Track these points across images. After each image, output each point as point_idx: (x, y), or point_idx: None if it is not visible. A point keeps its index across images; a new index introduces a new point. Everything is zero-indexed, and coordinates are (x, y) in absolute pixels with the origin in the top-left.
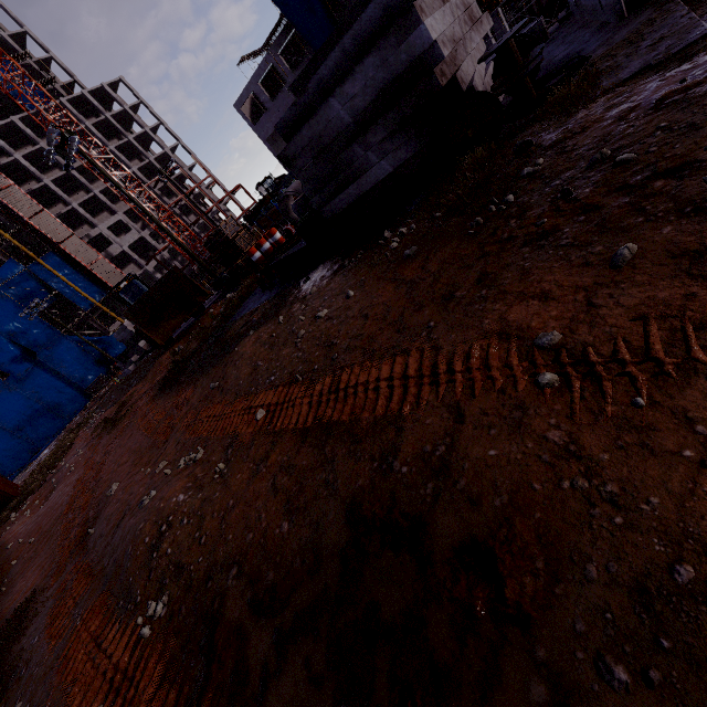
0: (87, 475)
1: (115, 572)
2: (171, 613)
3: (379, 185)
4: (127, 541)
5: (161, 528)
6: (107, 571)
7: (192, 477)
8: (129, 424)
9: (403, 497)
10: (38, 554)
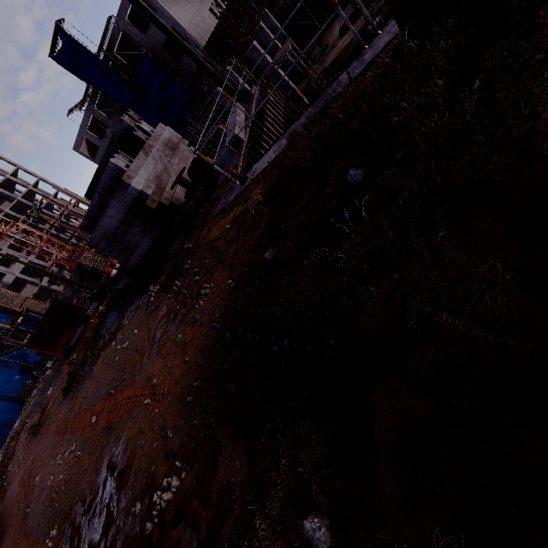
0: (26, 474)
1: (38, 526)
2: (59, 532)
3: (150, 248)
4: (40, 508)
5: (53, 496)
6: (35, 527)
7: (67, 463)
8: (47, 428)
9: (116, 456)
10: (3, 538)
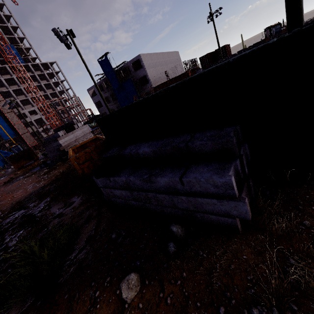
0: None
1: None
2: None
3: (58, 157)
4: None
5: None
6: None
7: None
8: None
9: None
10: None
